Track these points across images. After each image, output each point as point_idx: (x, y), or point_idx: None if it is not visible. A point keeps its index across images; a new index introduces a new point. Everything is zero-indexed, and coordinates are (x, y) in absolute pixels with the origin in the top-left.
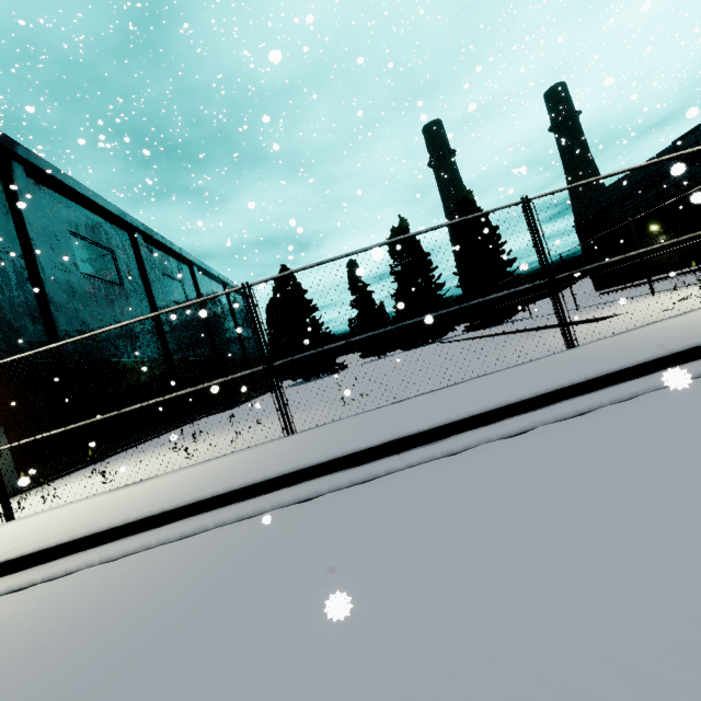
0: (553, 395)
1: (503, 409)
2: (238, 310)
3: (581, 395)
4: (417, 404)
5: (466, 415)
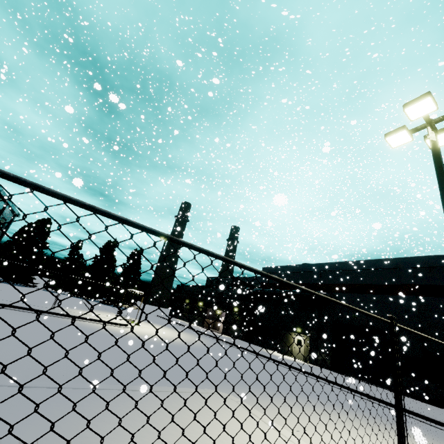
0: (22, 307)
1: (11, 305)
2: (2, 219)
3: (26, 310)
4: (4, 301)
5: (4, 303)
